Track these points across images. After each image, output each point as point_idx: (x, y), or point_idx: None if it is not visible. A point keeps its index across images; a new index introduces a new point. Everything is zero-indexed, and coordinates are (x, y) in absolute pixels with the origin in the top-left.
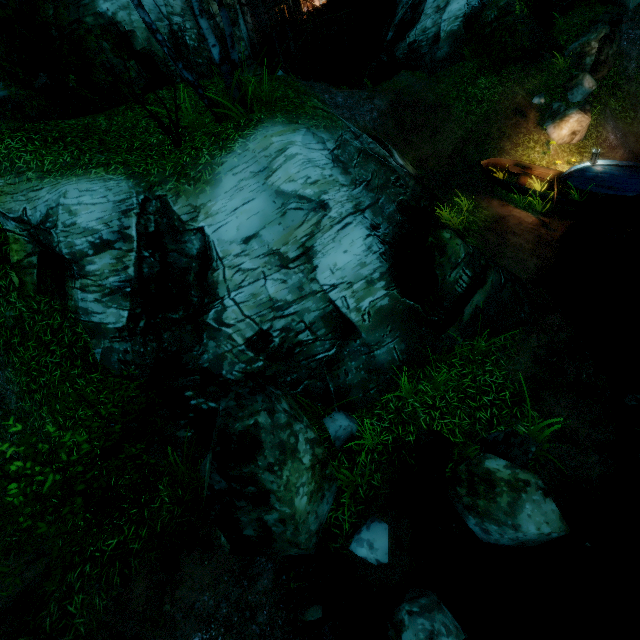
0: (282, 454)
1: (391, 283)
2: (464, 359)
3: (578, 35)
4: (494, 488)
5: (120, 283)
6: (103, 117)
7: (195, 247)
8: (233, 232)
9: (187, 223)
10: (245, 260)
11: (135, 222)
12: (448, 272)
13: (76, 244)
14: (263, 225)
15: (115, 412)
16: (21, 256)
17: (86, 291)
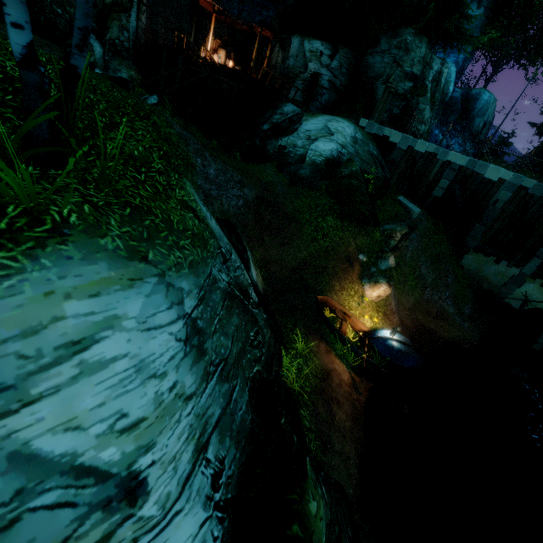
0: None
1: None
2: None
3: (388, 219)
4: None
5: None
6: None
7: None
8: None
9: None
10: None
11: None
12: None
13: None
14: None
15: None
16: None
17: None
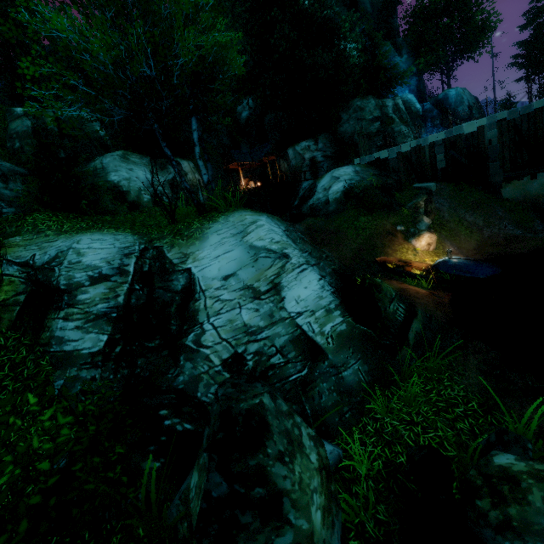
0: (290, 444)
1: (345, 313)
2: (422, 377)
3: (410, 200)
4: (519, 484)
5: (108, 309)
6: (109, 216)
7: (180, 284)
8: (215, 271)
9: (177, 265)
10: (224, 292)
11: (134, 261)
12: (387, 304)
13: (75, 277)
14: (240, 267)
15: (85, 420)
16: (9, 295)
17: (69, 319)
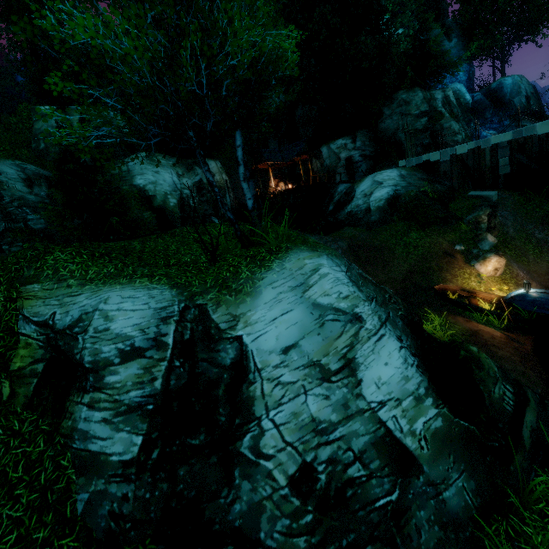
0: None
1: (438, 399)
2: None
3: (468, 212)
4: None
5: (142, 398)
6: (137, 242)
7: (229, 356)
8: (272, 341)
9: (225, 331)
10: (284, 372)
11: (173, 329)
12: (491, 387)
13: (103, 351)
14: (302, 335)
15: None
16: (25, 362)
17: (94, 408)
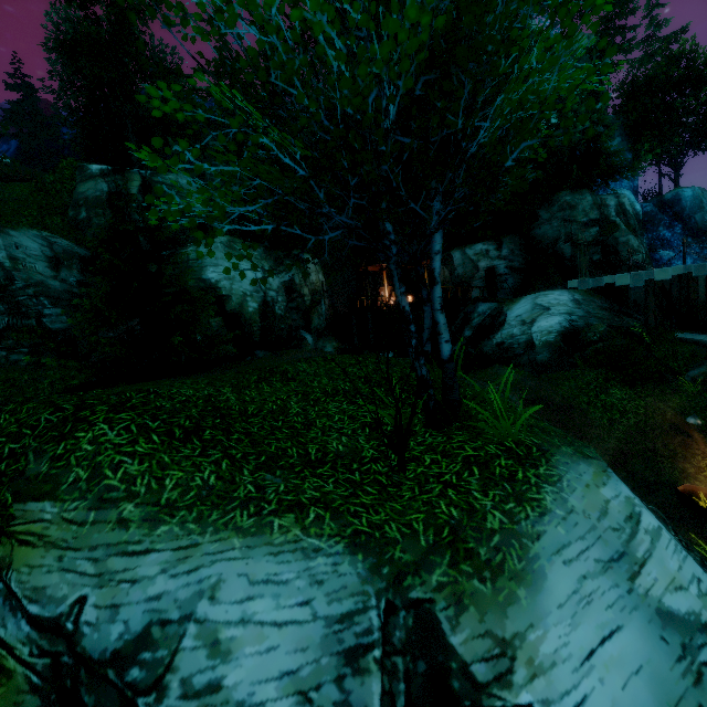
0: None
1: None
2: None
3: (687, 364)
4: None
5: None
6: (229, 388)
7: None
8: None
9: (488, 689)
10: None
11: (378, 692)
12: None
13: None
14: None
15: None
16: None
17: None
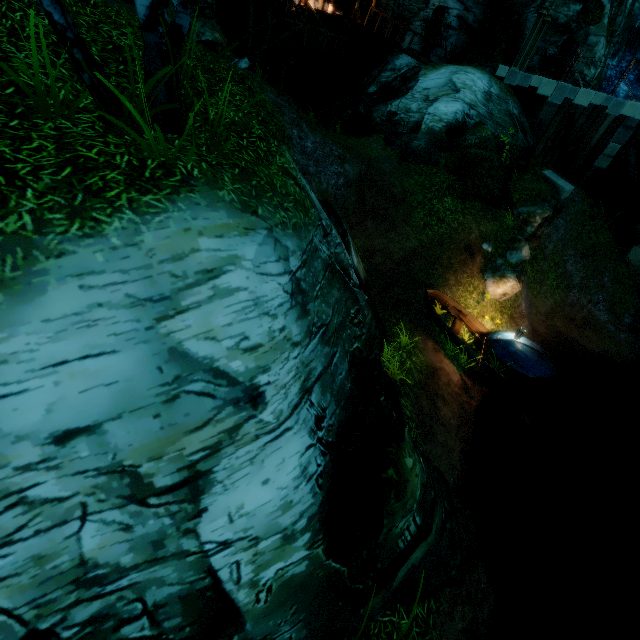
0: None
1: (319, 533)
2: None
3: (526, 200)
4: None
5: None
6: None
7: None
8: (33, 414)
9: None
10: (45, 478)
11: None
12: (397, 522)
13: None
14: (118, 411)
15: None
16: None
17: None
